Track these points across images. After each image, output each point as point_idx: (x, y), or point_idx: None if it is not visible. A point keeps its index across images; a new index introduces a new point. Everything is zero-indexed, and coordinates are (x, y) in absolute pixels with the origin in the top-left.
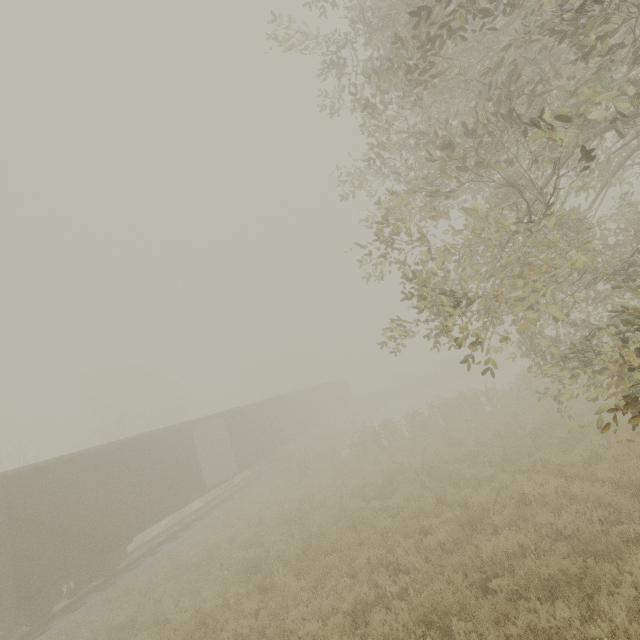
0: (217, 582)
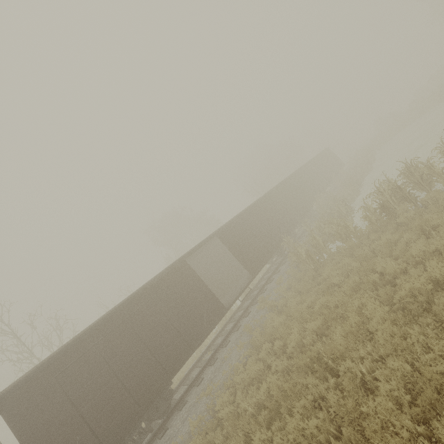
0: None
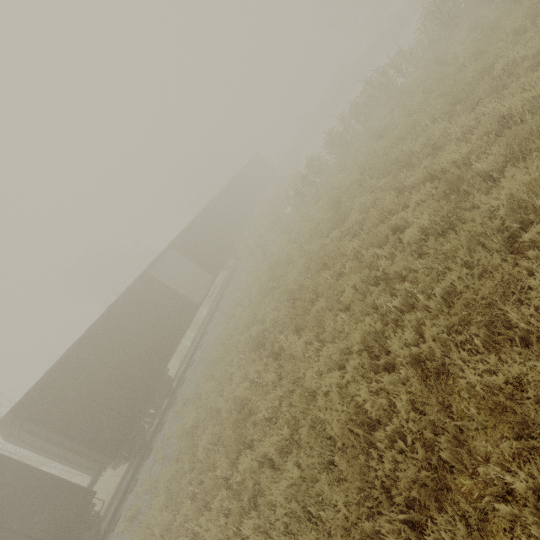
0: (241, 364)
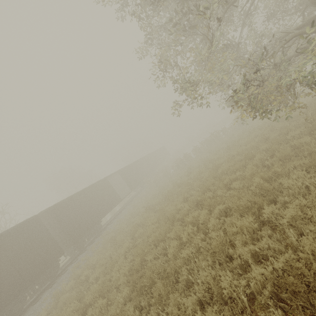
0: None
